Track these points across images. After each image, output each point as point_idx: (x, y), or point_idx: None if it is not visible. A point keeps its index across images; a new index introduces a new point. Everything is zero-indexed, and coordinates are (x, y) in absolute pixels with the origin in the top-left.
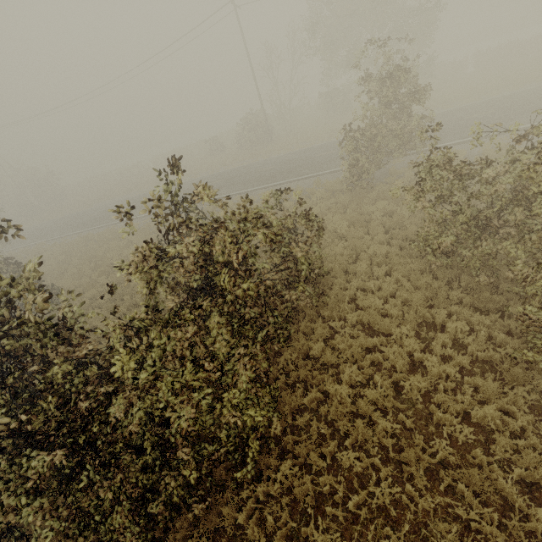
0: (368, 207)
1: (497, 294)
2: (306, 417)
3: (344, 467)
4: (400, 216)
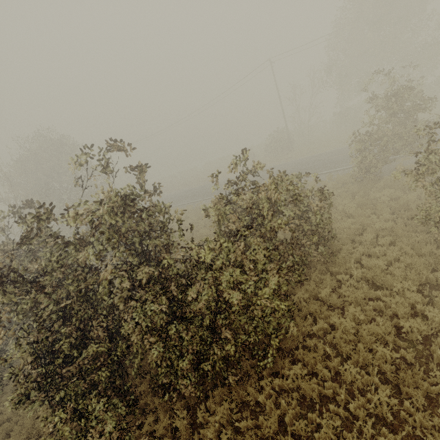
0: (375, 194)
1: None
2: (314, 341)
3: (346, 381)
4: (406, 200)
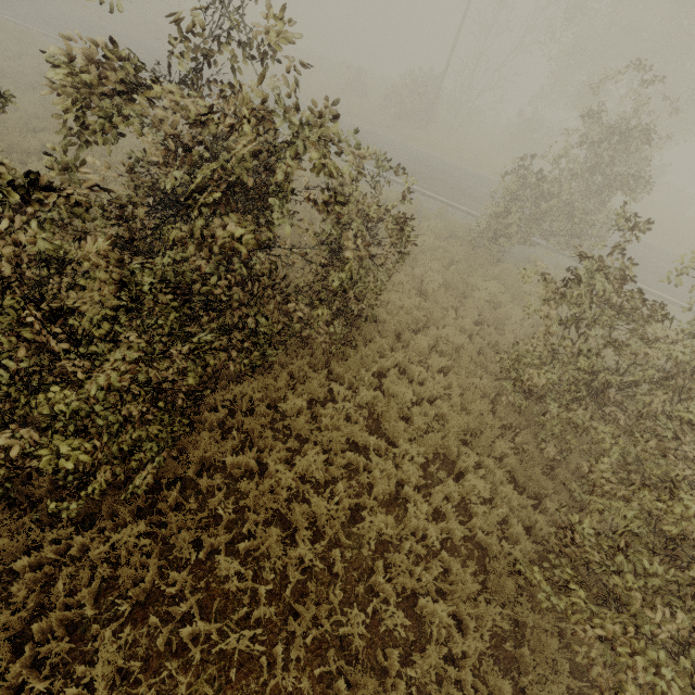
0: (478, 281)
1: (547, 476)
2: (217, 479)
3: (216, 574)
4: (507, 315)
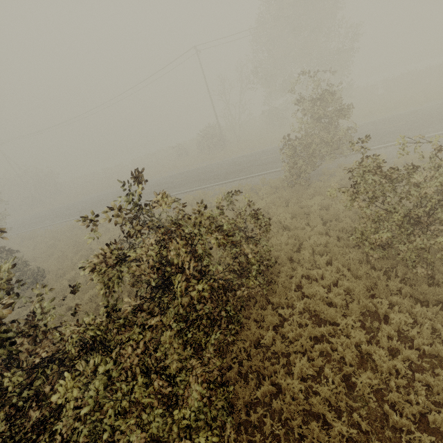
0: (307, 202)
1: (433, 284)
2: (259, 411)
3: None
4: (336, 210)
